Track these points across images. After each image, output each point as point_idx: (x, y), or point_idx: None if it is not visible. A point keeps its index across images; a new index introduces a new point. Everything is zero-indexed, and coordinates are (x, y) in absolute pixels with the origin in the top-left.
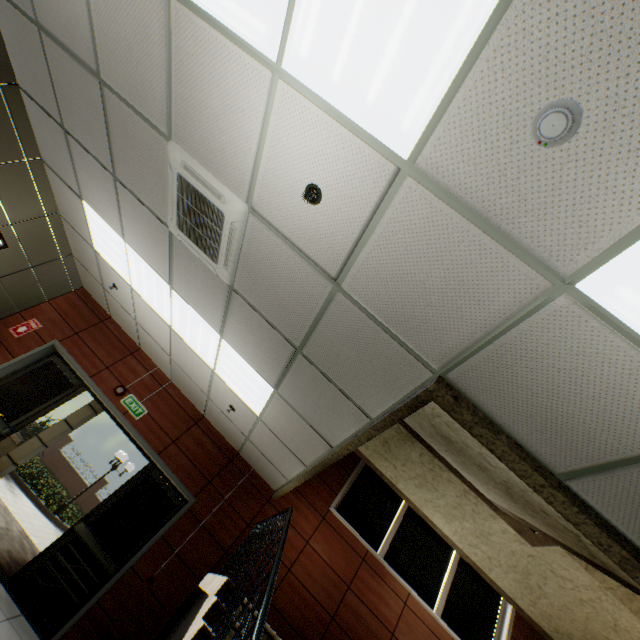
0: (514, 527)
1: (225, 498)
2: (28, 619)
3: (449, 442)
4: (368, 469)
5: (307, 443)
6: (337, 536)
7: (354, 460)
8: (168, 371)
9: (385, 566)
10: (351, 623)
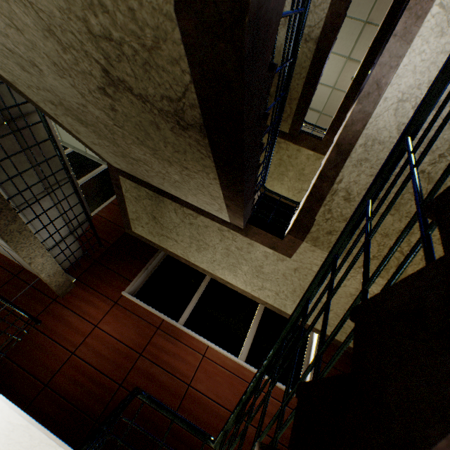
0: (268, 245)
1: (4, 307)
2: None
3: (87, 124)
4: (170, 258)
5: None
6: (130, 315)
7: (152, 252)
8: None
9: (181, 329)
10: (142, 385)
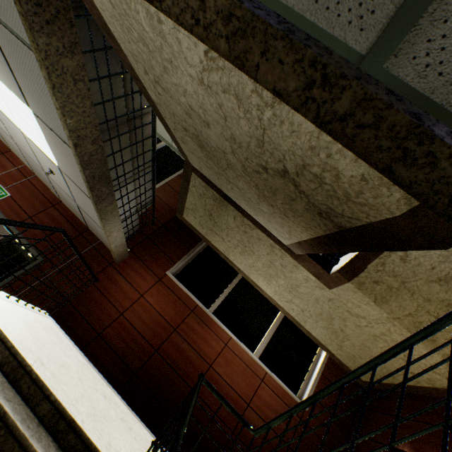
0: (313, 273)
1: (71, 260)
2: None
3: (206, 151)
4: (210, 249)
5: (79, 172)
6: (170, 293)
7: (196, 240)
8: (27, 163)
9: (211, 317)
10: (173, 356)
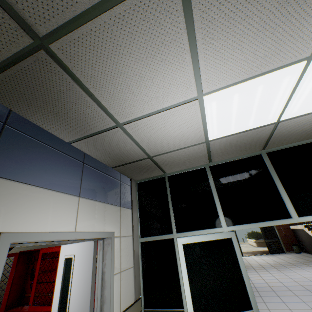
0: None
1: None
2: (279, 253)
3: None
4: None
5: None
6: None
7: None
8: None
9: None
10: None
